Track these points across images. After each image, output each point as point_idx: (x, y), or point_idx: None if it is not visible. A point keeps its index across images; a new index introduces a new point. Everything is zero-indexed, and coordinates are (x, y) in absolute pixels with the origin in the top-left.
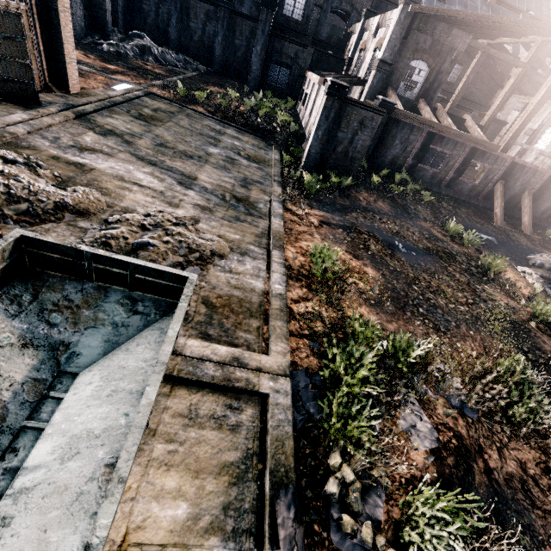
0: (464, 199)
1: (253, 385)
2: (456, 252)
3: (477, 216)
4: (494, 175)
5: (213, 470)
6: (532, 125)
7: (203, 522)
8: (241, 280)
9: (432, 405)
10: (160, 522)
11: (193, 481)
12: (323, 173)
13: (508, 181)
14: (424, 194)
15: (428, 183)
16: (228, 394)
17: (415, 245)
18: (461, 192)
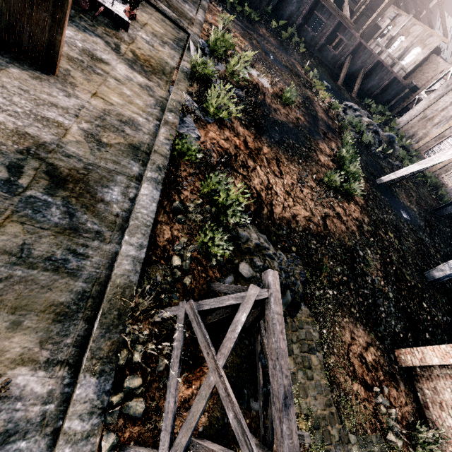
0: (327, 64)
1: (185, 28)
2: (303, 77)
3: (329, 75)
4: (348, 49)
5: (171, 33)
6: (393, 33)
7: (168, 37)
8: (183, 8)
9: (252, 75)
10: (156, 28)
11: (164, 30)
12: (241, 5)
13: (354, 57)
14: (301, 46)
15: (308, 44)
16: (176, 26)
17: (280, 61)
18: (326, 58)
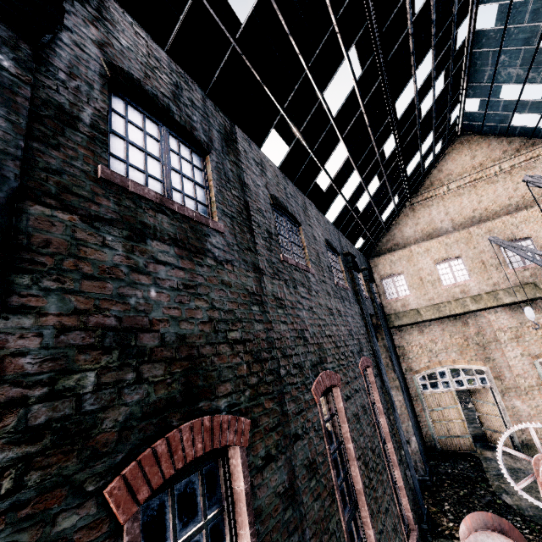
0: None
1: None
2: None
3: None
4: None
5: None
6: None
7: None
8: None
9: None
10: None
11: None
12: None
13: None
14: None
15: None
16: None
17: None
18: None
